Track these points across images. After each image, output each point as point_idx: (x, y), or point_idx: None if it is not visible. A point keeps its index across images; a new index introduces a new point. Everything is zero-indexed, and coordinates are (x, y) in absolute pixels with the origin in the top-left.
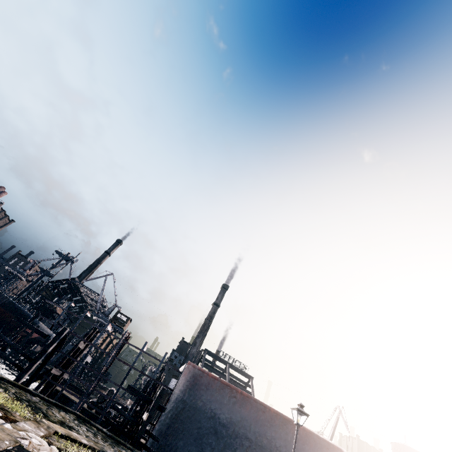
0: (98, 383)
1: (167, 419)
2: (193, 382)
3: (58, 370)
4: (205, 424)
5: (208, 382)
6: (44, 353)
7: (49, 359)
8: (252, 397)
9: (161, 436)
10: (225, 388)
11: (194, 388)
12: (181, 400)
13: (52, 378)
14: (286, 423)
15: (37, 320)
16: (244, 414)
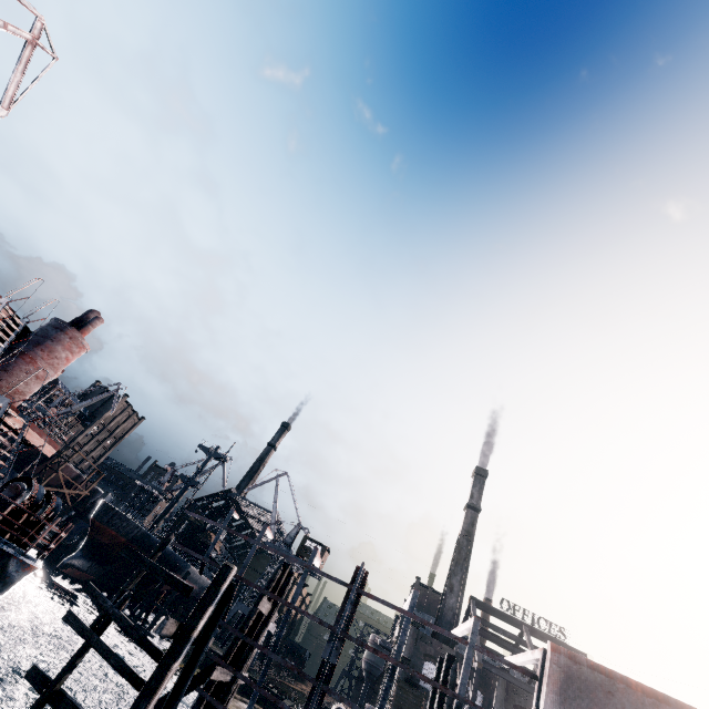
0: (319, 707)
1: None
2: None
3: (225, 670)
4: None
5: None
6: (186, 638)
7: (202, 652)
8: None
9: None
10: None
11: None
12: None
13: (216, 688)
14: None
15: (186, 563)
16: None
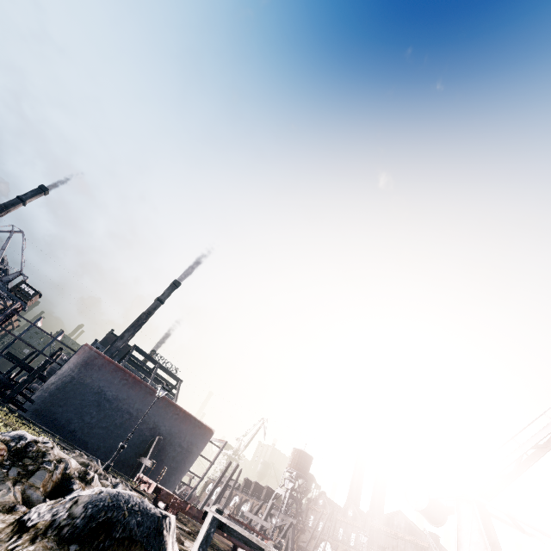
0: None
1: (49, 389)
2: (86, 361)
3: None
4: (89, 398)
5: (103, 364)
6: None
7: None
8: (144, 383)
9: (40, 402)
10: (119, 371)
11: (86, 367)
12: (69, 375)
13: None
14: (170, 406)
15: None
16: (131, 394)
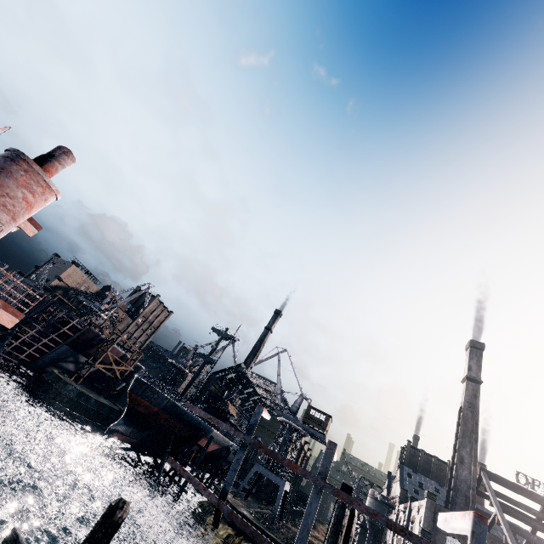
0: None
1: None
2: None
3: None
4: None
5: None
6: None
7: None
8: None
9: None
10: None
11: None
12: None
13: None
14: None
15: (210, 427)
16: None
